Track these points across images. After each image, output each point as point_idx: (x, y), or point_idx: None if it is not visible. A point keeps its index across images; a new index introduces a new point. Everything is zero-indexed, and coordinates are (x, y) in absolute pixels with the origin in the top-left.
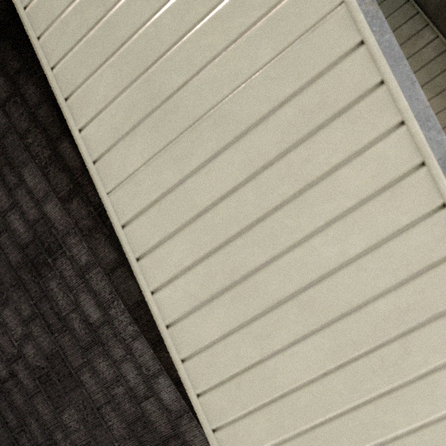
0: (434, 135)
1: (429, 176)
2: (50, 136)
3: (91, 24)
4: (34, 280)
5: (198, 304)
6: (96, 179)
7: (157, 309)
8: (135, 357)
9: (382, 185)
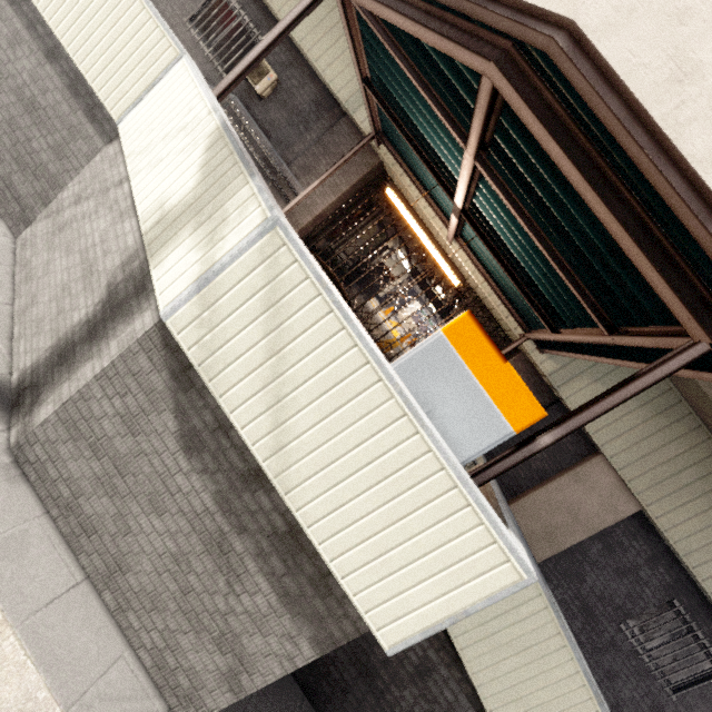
0: (581, 664)
1: (580, 676)
2: None
3: None
4: (420, 680)
5: (502, 704)
6: (461, 655)
7: (485, 704)
8: None
9: (566, 676)
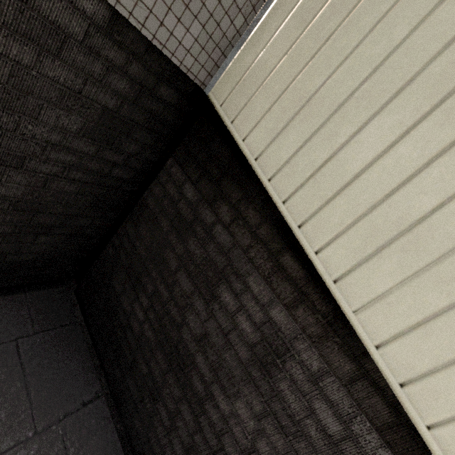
0: None
1: None
2: (271, 251)
3: (319, 163)
4: (263, 378)
5: None
6: (338, 297)
7: (438, 448)
8: None
9: None
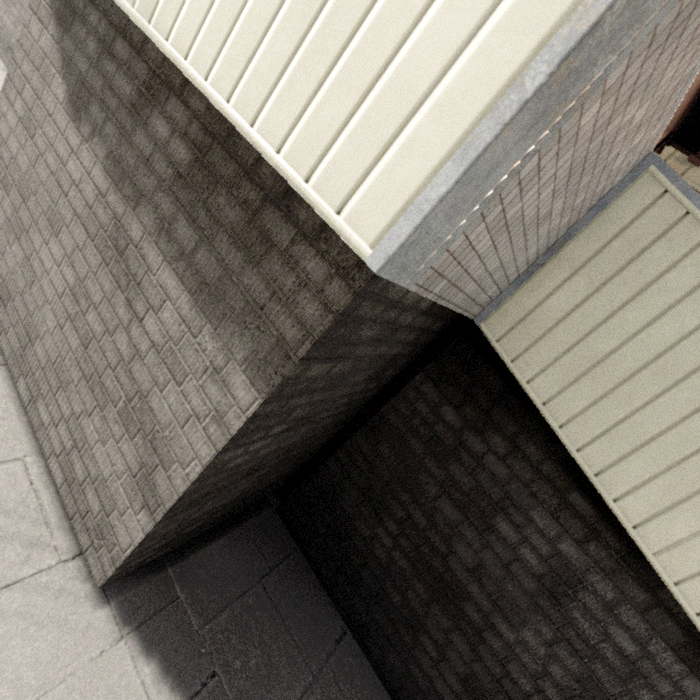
0: None
1: None
2: (556, 487)
3: (614, 421)
4: (553, 607)
5: None
6: (638, 541)
7: None
8: (687, 695)
9: None
